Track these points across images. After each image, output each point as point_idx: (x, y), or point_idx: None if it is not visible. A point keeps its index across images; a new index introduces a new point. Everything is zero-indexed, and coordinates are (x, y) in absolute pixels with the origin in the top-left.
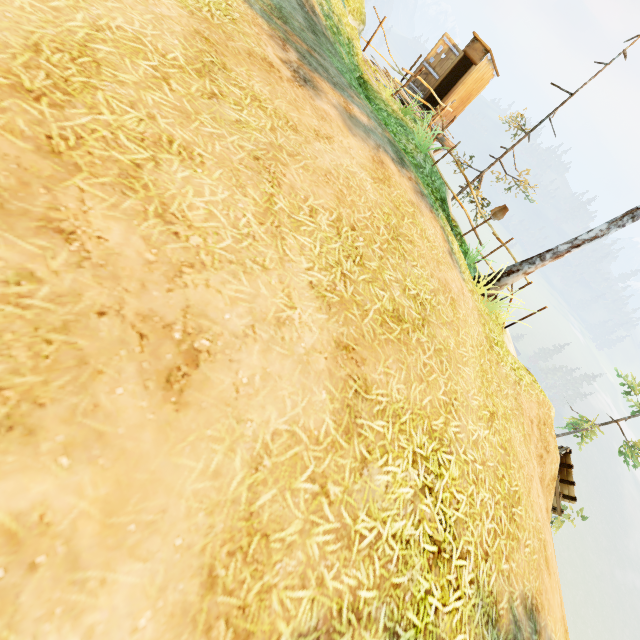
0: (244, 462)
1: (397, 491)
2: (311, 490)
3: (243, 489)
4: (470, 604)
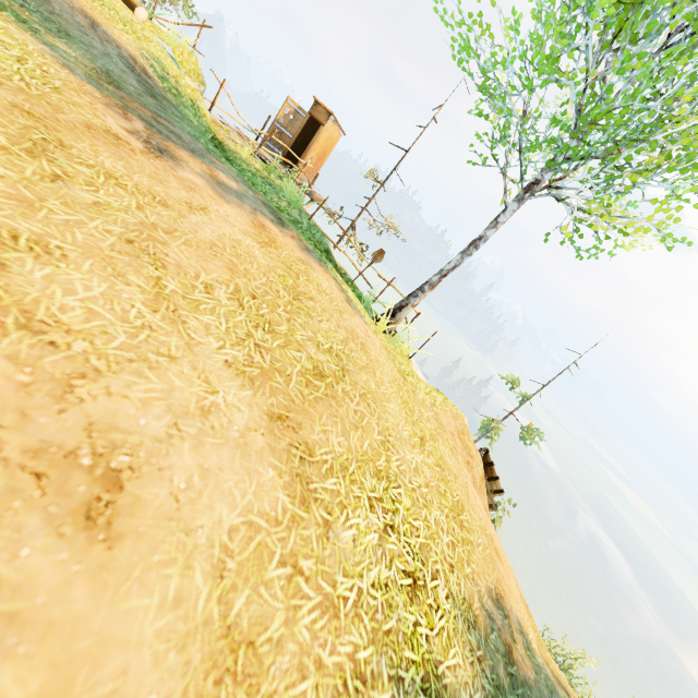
0: (206, 575)
1: (364, 541)
2: (284, 574)
3: (213, 605)
4: (452, 618)
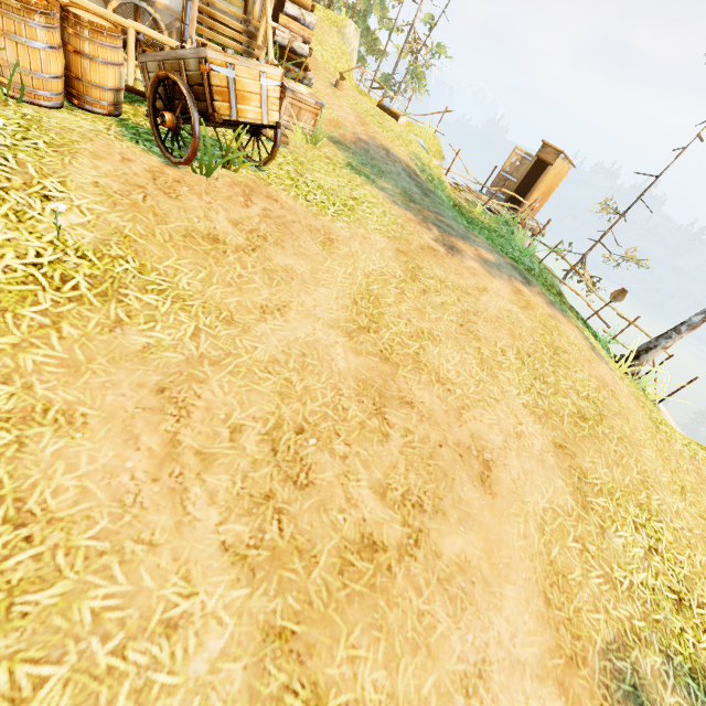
0: (535, 529)
1: (632, 550)
2: (578, 547)
3: (541, 546)
4: None
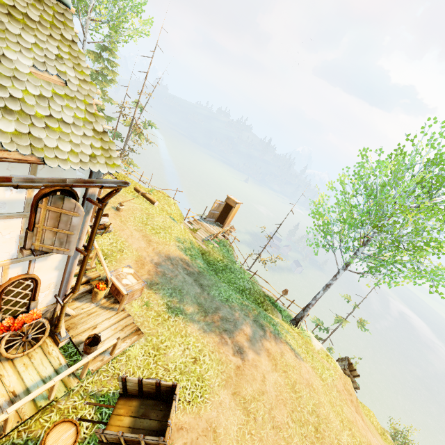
0: None
1: None
2: None
3: None
4: None
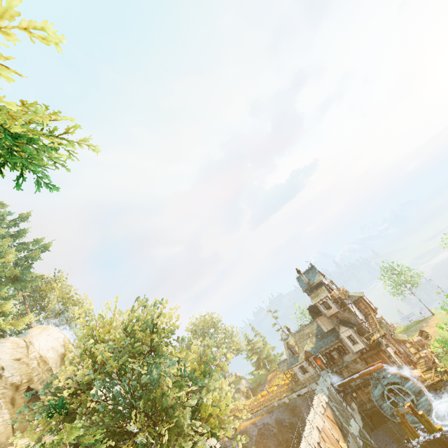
0: None
1: None
2: None
3: None
4: None
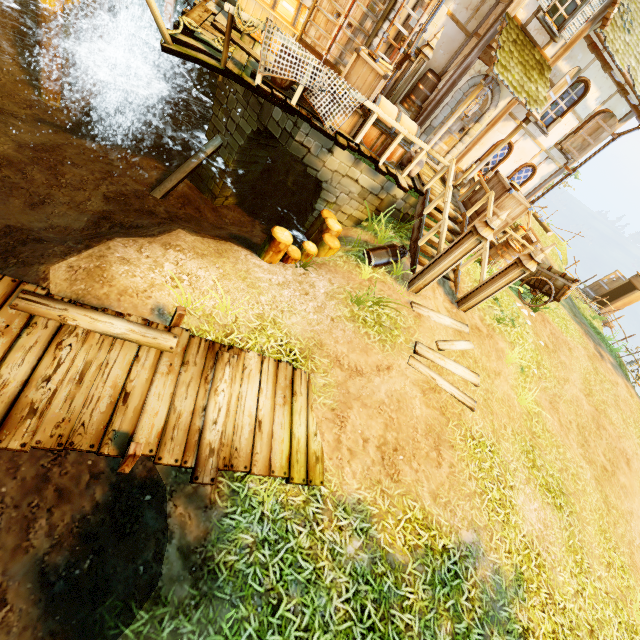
0: None
1: None
2: None
3: None
4: None
